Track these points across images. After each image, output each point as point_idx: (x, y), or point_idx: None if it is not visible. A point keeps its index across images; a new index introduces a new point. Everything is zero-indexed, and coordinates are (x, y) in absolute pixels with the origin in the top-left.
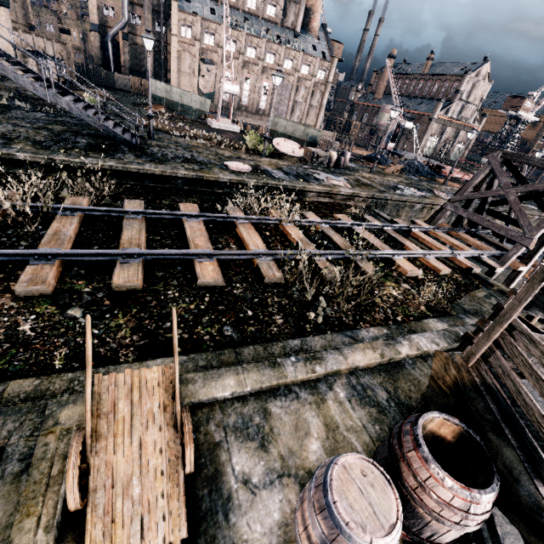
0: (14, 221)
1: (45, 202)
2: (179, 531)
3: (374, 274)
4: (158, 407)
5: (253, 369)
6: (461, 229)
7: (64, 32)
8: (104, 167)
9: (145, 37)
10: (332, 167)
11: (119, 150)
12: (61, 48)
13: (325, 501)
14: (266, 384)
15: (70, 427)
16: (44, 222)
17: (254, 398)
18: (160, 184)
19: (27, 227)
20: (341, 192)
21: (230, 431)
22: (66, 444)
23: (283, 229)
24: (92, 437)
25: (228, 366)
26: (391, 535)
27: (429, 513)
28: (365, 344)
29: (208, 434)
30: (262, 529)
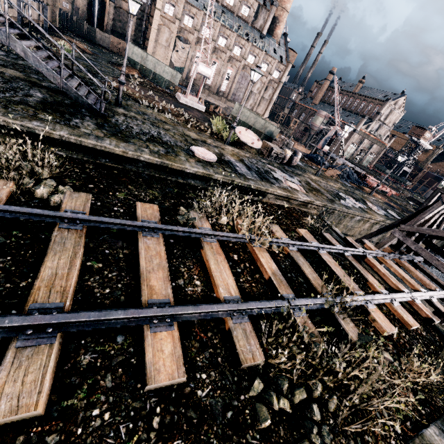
0: None
1: None
2: None
3: (359, 342)
4: None
5: None
6: (402, 256)
7: None
8: (52, 135)
9: None
10: (285, 163)
11: (78, 113)
12: None
13: None
14: None
15: None
16: None
17: None
18: (118, 165)
19: None
20: (299, 198)
21: None
22: None
23: (252, 251)
24: None
25: None
26: None
27: None
28: None
29: None
30: None
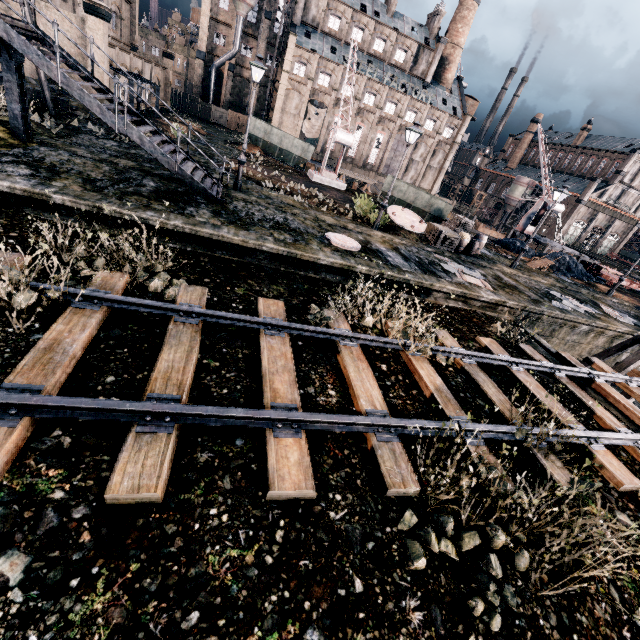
0: (1, 309)
1: (56, 284)
2: None
3: (571, 490)
4: None
5: None
6: None
7: (167, 56)
8: (166, 225)
9: (255, 65)
10: (461, 252)
11: (193, 201)
12: (160, 73)
13: None
14: None
15: None
16: (47, 314)
17: None
18: (236, 258)
19: (13, 325)
20: (481, 297)
21: None
22: None
23: (407, 361)
24: None
25: None
26: None
27: None
28: None
29: None
30: None
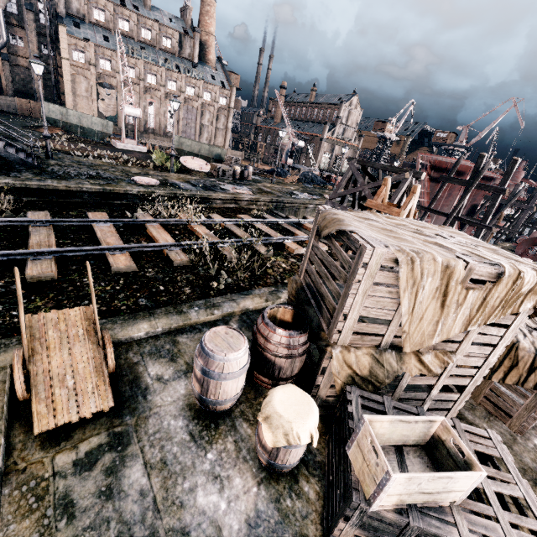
0: None
1: None
2: (108, 403)
3: (267, 253)
4: (82, 332)
5: (163, 317)
6: None
7: None
8: None
9: (34, 62)
10: (238, 179)
11: (14, 169)
12: None
13: (201, 347)
14: (174, 325)
15: (4, 366)
16: None
17: (165, 335)
18: (65, 199)
19: None
20: (244, 198)
21: (146, 355)
22: (3, 375)
23: (191, 228)
24: (29, 354)
25: (142, 318)
26: (238, 351)
27: (272, 354)
28: (254, 295)
29: (128, 359)
30: (172, 399)
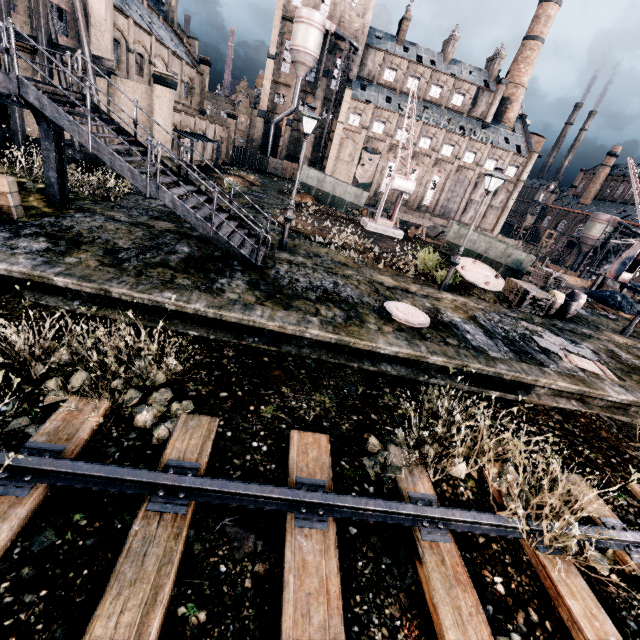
0: None
1: None
2: None
3: None
4: None
5: None
6: None
7: (230, 117)
8: (185, 309)
9: (306, 116)
10: (552, 314)
11: (228, 269)
12: (223, 132)
13: None
14: None
15: None
16: None
17: None
18: (270, 346)
19: None
20: (607, 396)
21: None
22: None
23: (537, 566)
24: None
25: None
26: None
27: None
28: None
29: None
30: None
